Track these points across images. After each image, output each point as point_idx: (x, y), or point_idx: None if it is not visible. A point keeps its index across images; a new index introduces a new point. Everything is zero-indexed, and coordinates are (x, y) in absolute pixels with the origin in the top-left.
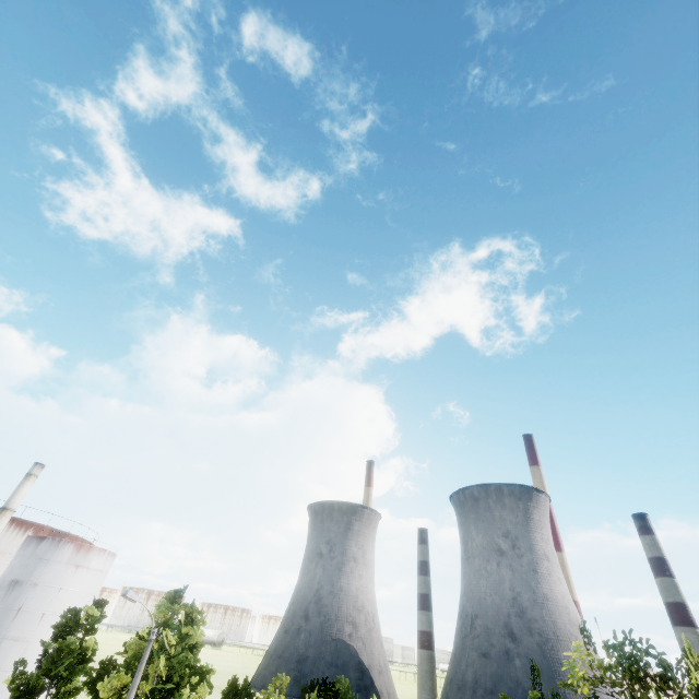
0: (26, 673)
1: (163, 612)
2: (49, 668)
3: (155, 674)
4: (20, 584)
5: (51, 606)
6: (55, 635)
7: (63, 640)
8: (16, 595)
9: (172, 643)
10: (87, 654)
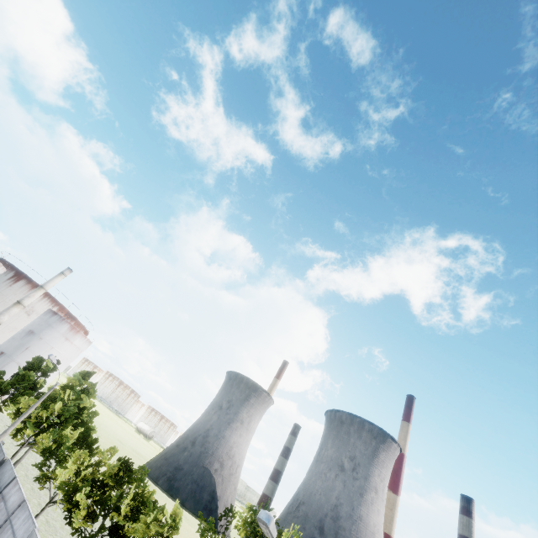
0: (3, 379)
1: (76, 380)
2: (15, 383)
3: (54, 410)
4: (33, 334)
5: (44, 355)
6: (25, 366)
7: (29, 372)
8: (29, 339)
9: (70, 399)
10: (37, 386)
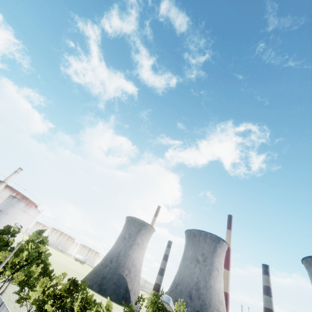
0: None
1: (34, 236)
2: None
3: (22, 257)
4: (2, 212)
5: (10, 224)
6: None
7: (2, 236)
8: None
9: (32, 248)
10: (9, 244)
